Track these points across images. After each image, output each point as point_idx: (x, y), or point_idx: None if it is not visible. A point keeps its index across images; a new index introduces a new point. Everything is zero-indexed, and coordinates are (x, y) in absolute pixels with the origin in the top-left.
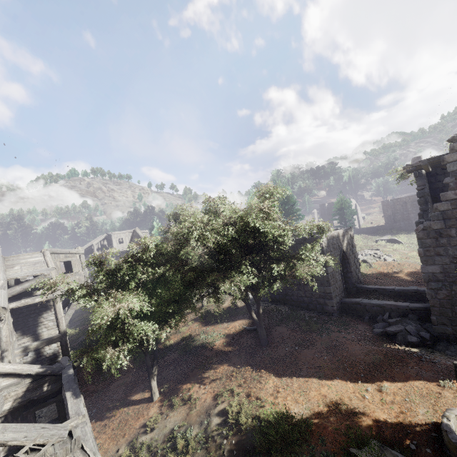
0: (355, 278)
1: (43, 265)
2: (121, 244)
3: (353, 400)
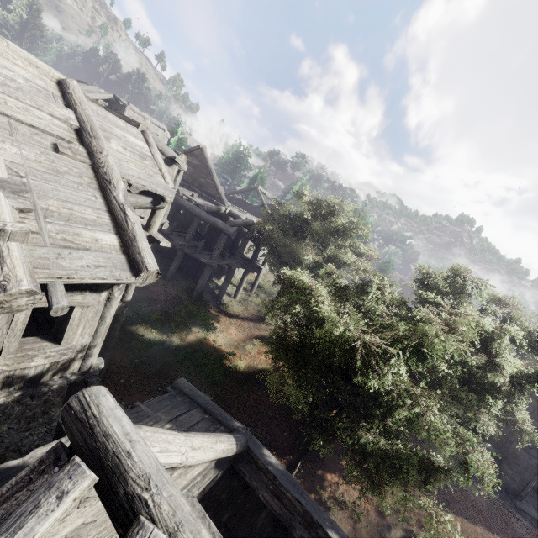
0: None
1: (155, 171)
2: None
3: None
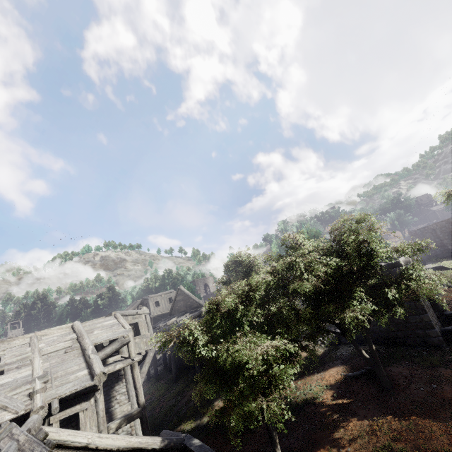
0: (439, 305)
1: (119, 328)
2: (158, 307)
3: None
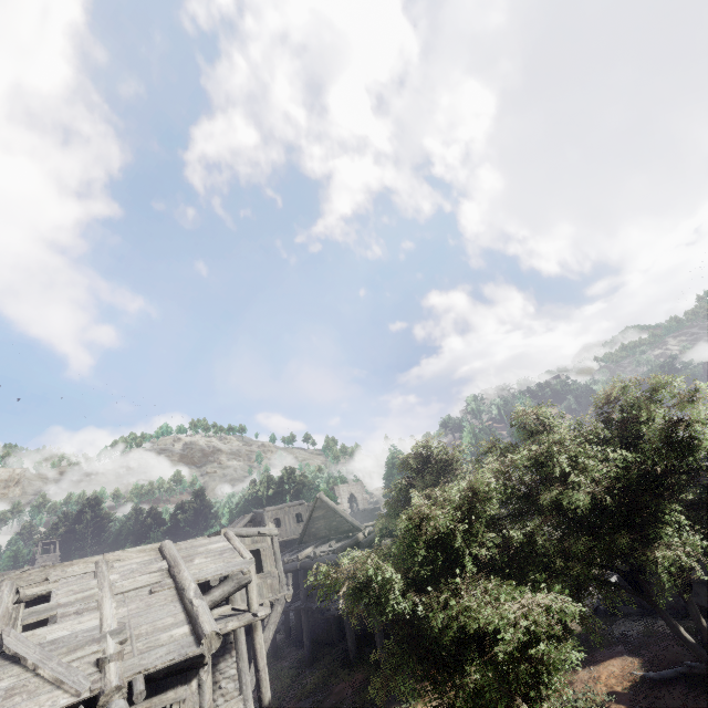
0: None
1: (234, 556)
2: (278, 529)
3: None
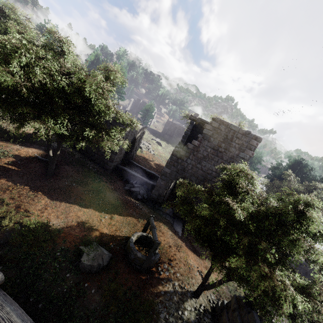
0: (131, 156)
1: None
2: None
3: (94, 221)
